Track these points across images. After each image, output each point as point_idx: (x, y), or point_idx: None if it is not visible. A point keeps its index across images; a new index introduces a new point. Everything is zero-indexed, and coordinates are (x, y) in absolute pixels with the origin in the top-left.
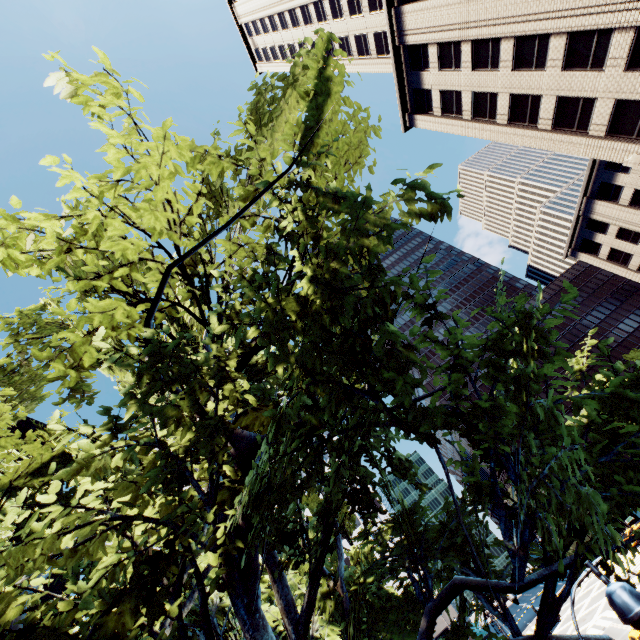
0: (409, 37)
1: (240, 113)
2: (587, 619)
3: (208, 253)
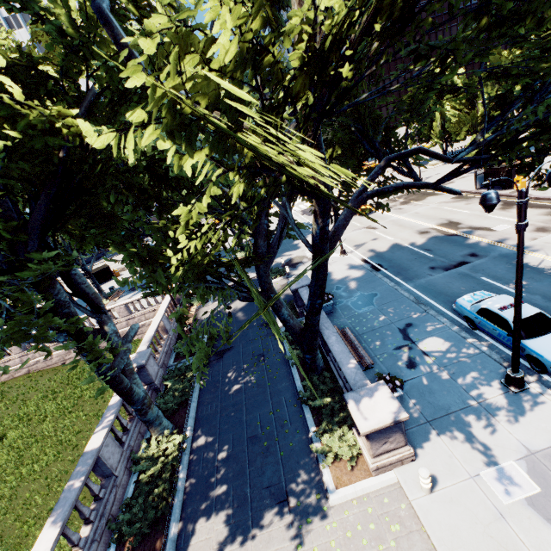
0: None
1: None
2: None
3: None
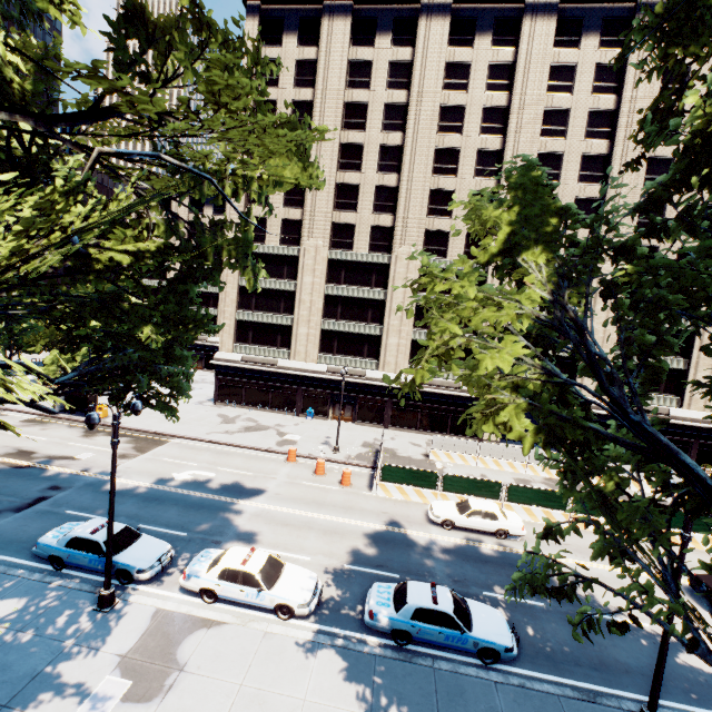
0: (328, 24)
1: (292, 106)
2: None
3: (174, 71)
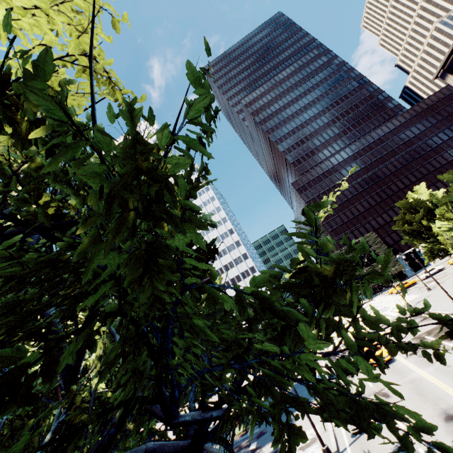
0: None
1: None
2: (350, 328)
3: None
